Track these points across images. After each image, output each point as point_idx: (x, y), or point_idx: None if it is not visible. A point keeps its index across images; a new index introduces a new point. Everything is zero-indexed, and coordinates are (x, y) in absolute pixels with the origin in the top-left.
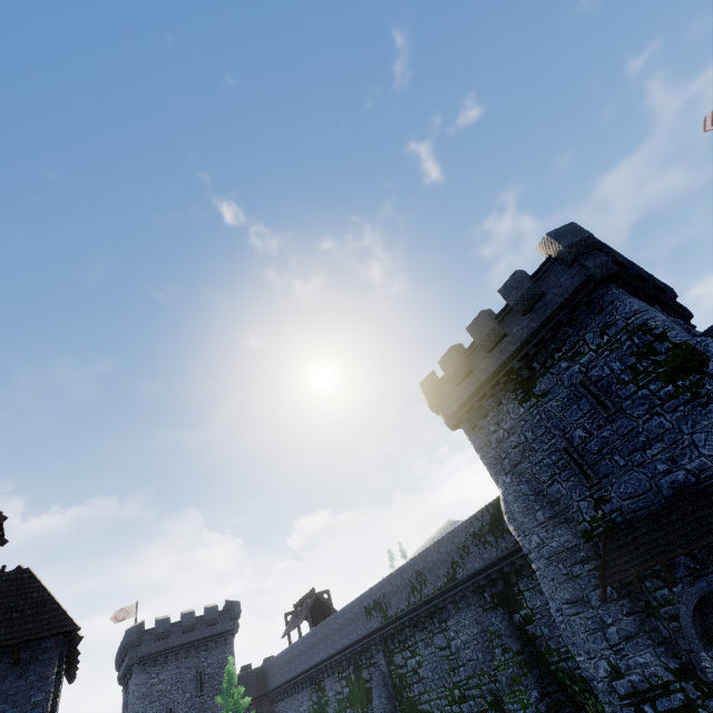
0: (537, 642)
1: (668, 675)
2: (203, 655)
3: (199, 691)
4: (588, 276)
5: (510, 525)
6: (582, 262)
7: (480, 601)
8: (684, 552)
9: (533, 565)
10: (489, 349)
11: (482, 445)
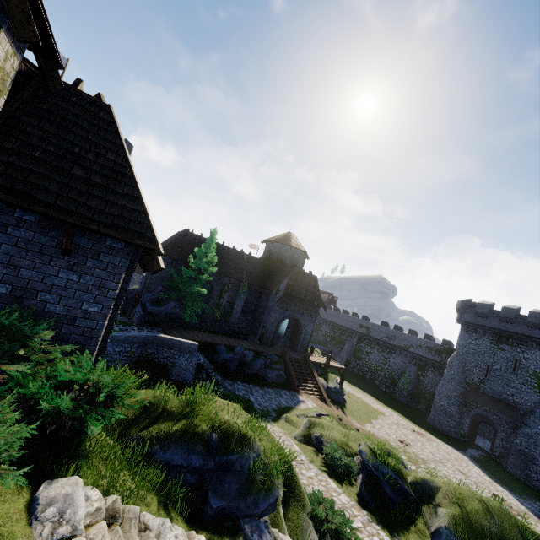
0: (420, 381)
1: (456, 415)
2: None
3: None
4: None
5: (448, 362)
6: None
7: (411, 360)
8: (489, 407)
9: (444, 375)
10: (502, 321)
11: (463, 338)
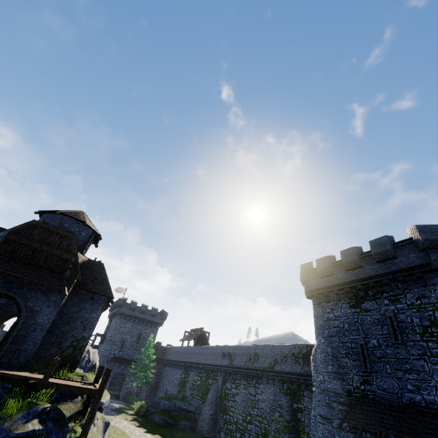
0: (299, 423)
1: None
2: (144, 327)
3: (137, 341)
4: (427, 263)
5: (312, 362)
6: (428, 252)
7: (281, 386)
8: (394, 433)
9: (313, 388)
10: (347, 269)
11: (318, 315)
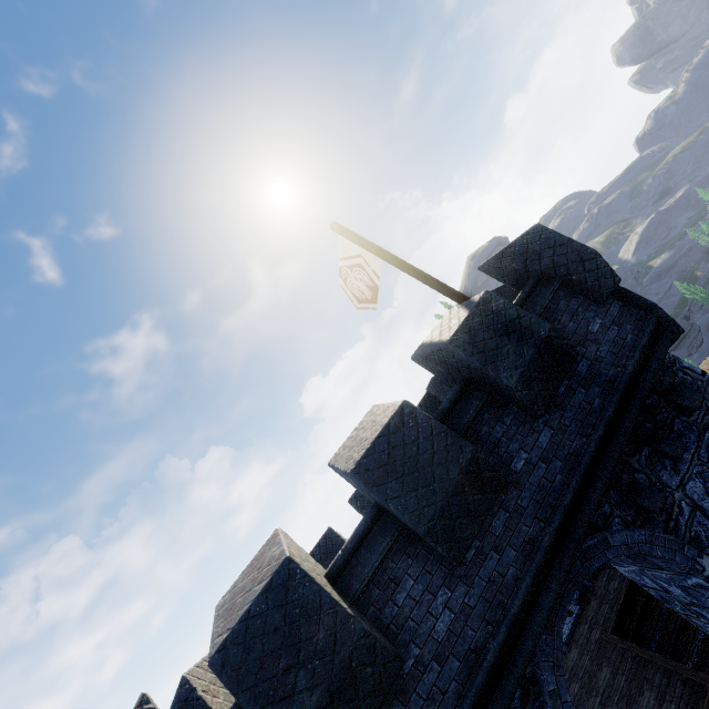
0: None
1: None
2: None
3: None
4: None
5: None
6: None
7: None
8: None
9: None
10: None
11: None
